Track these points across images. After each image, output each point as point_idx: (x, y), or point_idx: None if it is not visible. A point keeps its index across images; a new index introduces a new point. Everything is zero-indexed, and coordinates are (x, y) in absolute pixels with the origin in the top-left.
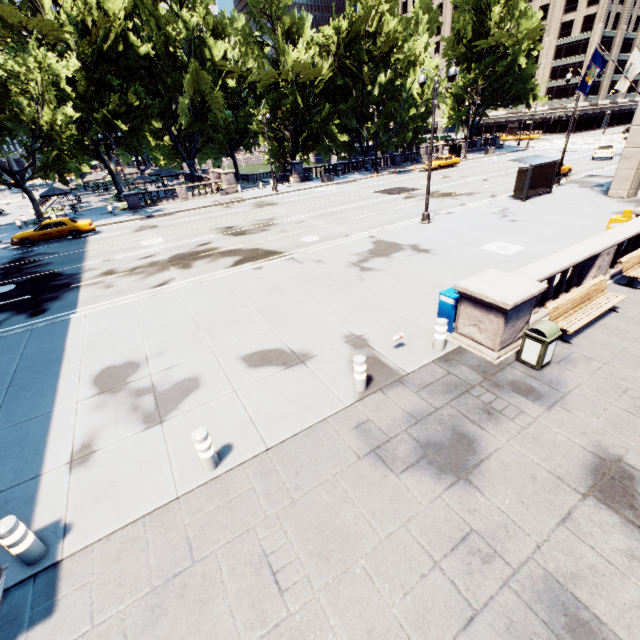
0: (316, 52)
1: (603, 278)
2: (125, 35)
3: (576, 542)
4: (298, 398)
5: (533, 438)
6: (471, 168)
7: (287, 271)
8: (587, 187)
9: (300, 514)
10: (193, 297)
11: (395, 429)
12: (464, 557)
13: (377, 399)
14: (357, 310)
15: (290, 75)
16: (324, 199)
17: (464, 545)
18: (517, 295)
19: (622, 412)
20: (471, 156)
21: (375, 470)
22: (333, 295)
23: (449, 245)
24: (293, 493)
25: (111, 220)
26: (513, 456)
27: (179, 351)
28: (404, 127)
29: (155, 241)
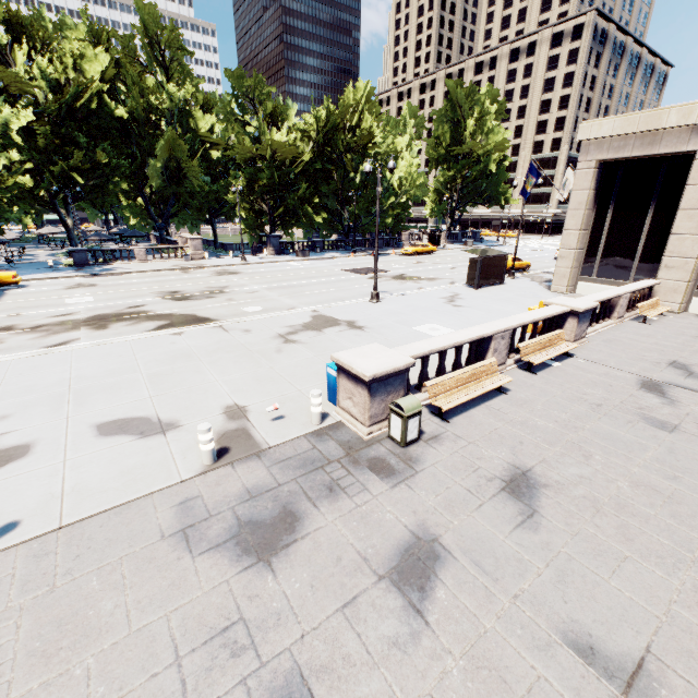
0: (298, 137)
1: (494, 360)
2: (102, 97)
3: (345, 629)
4: (133, 470)
5: (362, 516)
6: (446, 257)
7: (207, 338)
8: (538, 281)
9: (51, 604)
10: (85, 359)
11: (222, 506)
12: (214, 650)
13: (222, 473)
14: (256, 381)
15: (267, 153)
16: (290, 272)
17: (222, 636)
18: (379, 367)
19: (462, 491)
20: (451, 246)
21: (172, 551)
22: (240, 364)
23: (385, 324)
24: (58, 579)
25: (46, 275)
26: (331, 535)
27: (28, 415)
28: (385, 213)
29: (83, 299)
